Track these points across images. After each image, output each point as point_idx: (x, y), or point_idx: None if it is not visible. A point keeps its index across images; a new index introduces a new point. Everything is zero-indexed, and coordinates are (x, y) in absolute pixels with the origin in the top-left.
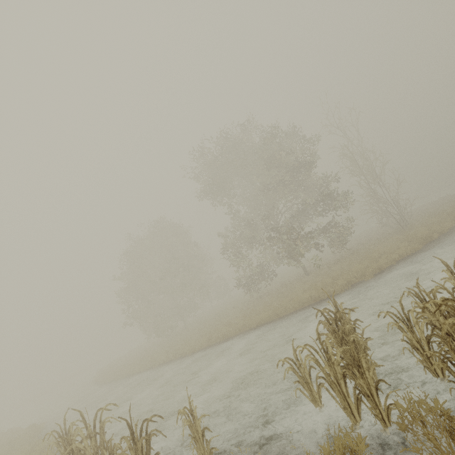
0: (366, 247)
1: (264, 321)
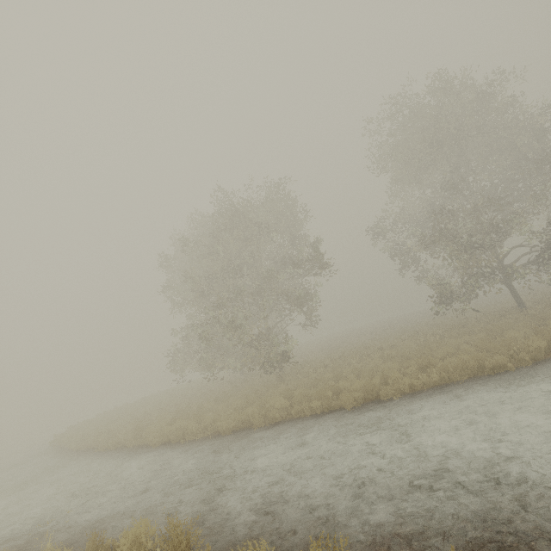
0: None
1: None
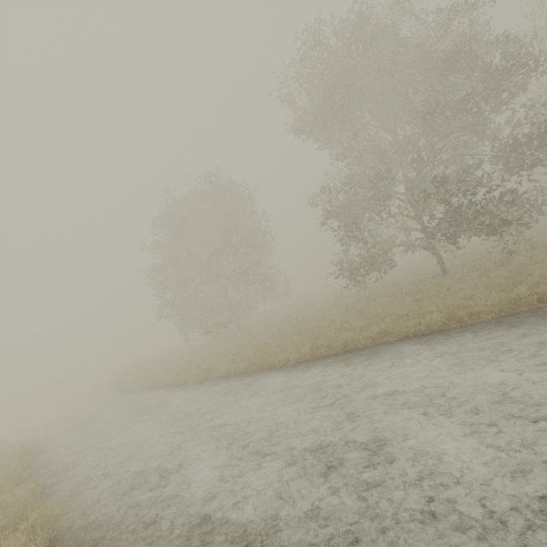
0: None
1: (430, 329)
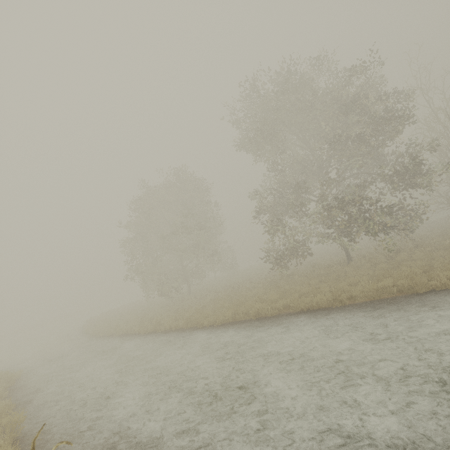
0: (433, 241)
1: (319, 306)
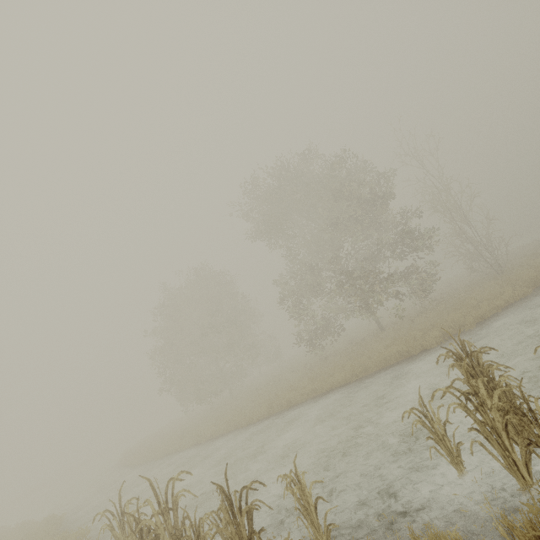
0: (454, 296)
1: (340, 384)
